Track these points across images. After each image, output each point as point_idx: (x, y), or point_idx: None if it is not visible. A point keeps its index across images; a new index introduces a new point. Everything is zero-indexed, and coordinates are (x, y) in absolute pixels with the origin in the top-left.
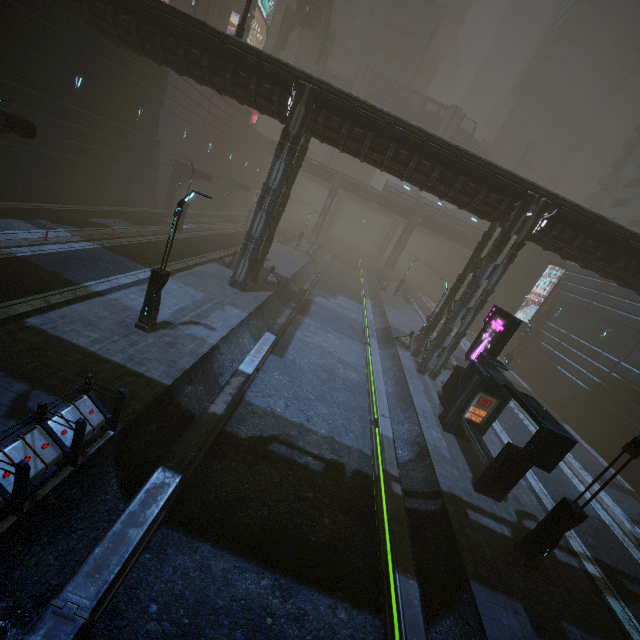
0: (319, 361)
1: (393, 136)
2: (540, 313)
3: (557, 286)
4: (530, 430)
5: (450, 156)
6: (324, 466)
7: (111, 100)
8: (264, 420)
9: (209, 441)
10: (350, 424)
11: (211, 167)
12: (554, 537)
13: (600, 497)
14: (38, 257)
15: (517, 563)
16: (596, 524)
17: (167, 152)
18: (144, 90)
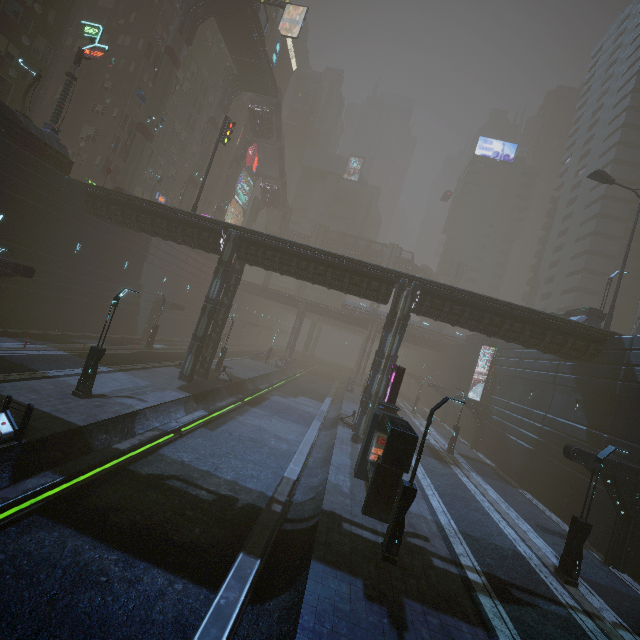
0: (252, 435)
1: (294, 253)
2: (488, 390)
3: (493, 363)
4: (469, 488)
5: (335, 261)
6: (216, 498)
7: (103, 258)
8: (170, 465)
9: (106, 470)
10: (261, 475)
11: (189, 303)
12: (398, 519)
13: (529, 538)
14: (12, 356)
15: (378, 559)
16: (507, 553)
17: (148, 292)
18: (131, 250)
